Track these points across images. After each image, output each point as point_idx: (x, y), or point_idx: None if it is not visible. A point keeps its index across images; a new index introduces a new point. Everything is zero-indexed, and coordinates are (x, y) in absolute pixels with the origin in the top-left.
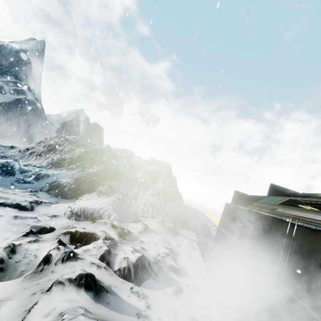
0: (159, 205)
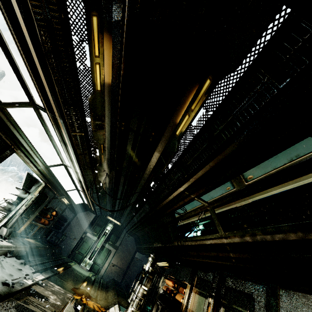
0: None
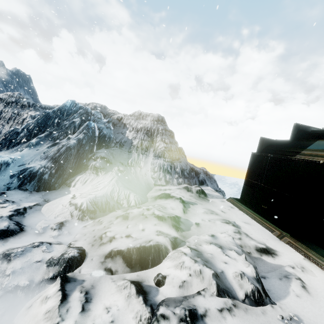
0: (169, 167)
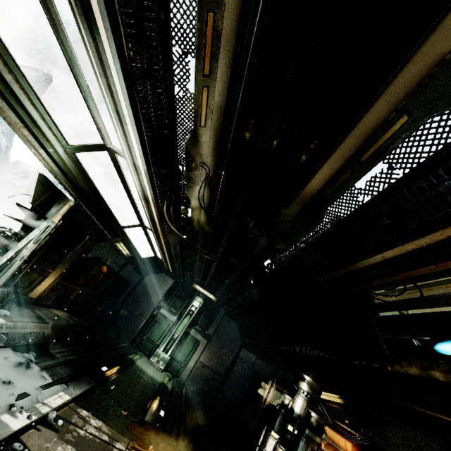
0: None
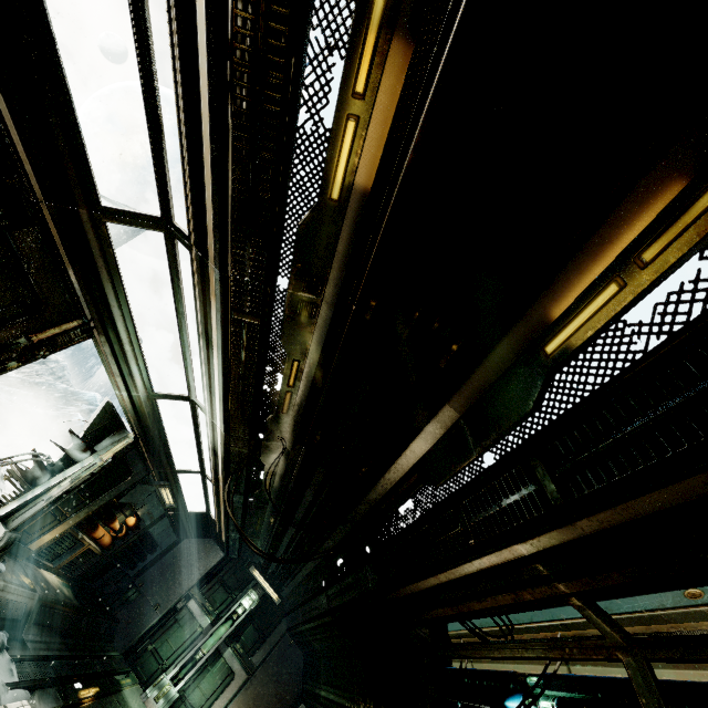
0: None
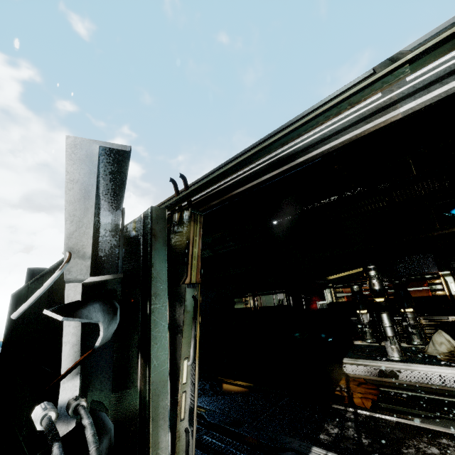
0: None
